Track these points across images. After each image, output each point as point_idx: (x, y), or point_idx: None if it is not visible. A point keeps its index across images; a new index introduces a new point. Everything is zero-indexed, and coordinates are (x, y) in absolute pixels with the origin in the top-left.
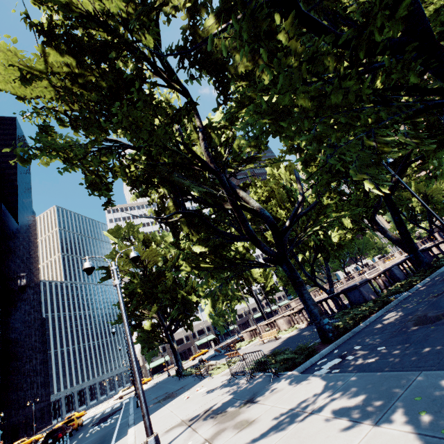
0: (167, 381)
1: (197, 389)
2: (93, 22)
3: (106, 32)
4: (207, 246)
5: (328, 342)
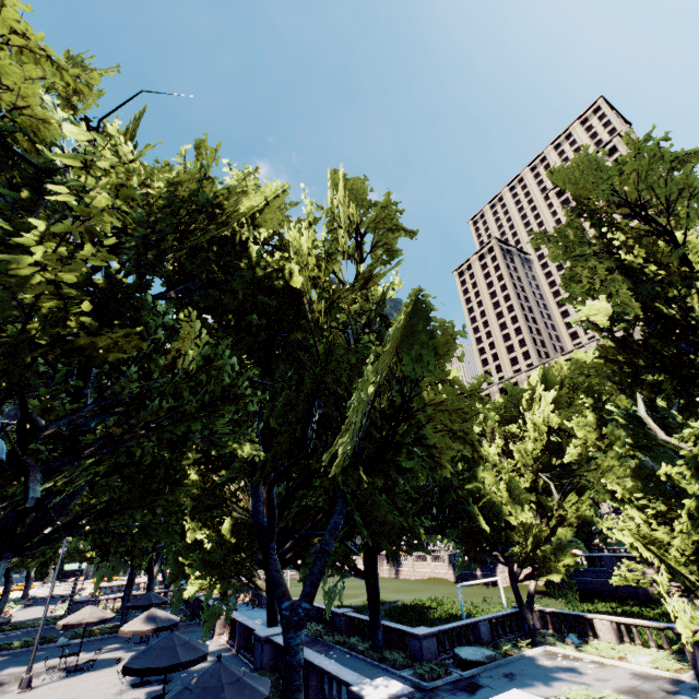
0: None
1: None
2: None
3: None
4: None
5: None
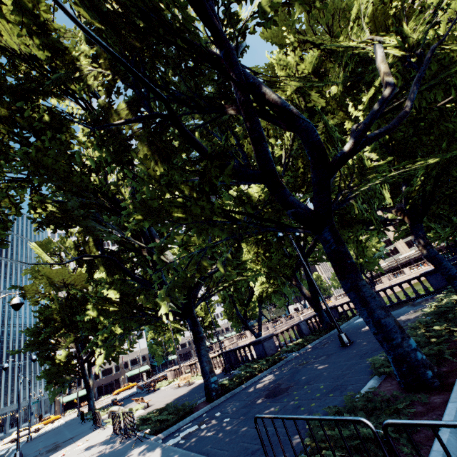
0: (70, 424)
1: (79, 444)
2: (20, 59)
3: (35, 70)
4: (119, 289)
5: (211, 401)
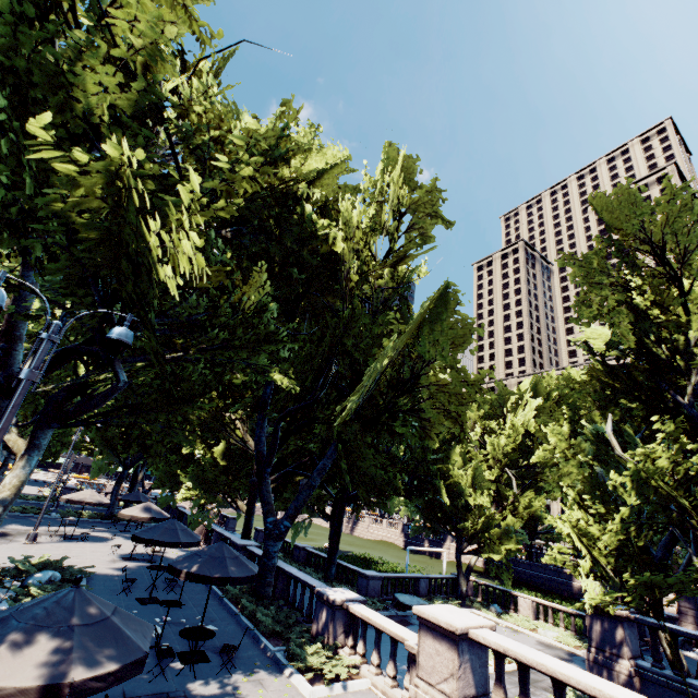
0: None
1: None
2: None
3: None
4: None
5: None
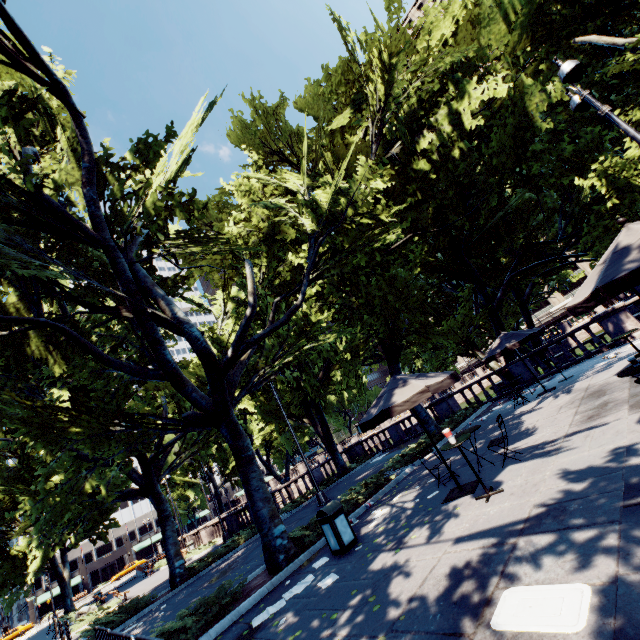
0: (37, 636)
1: None
2: None
3: None
4: (65, 470)
5: (175, 588)
